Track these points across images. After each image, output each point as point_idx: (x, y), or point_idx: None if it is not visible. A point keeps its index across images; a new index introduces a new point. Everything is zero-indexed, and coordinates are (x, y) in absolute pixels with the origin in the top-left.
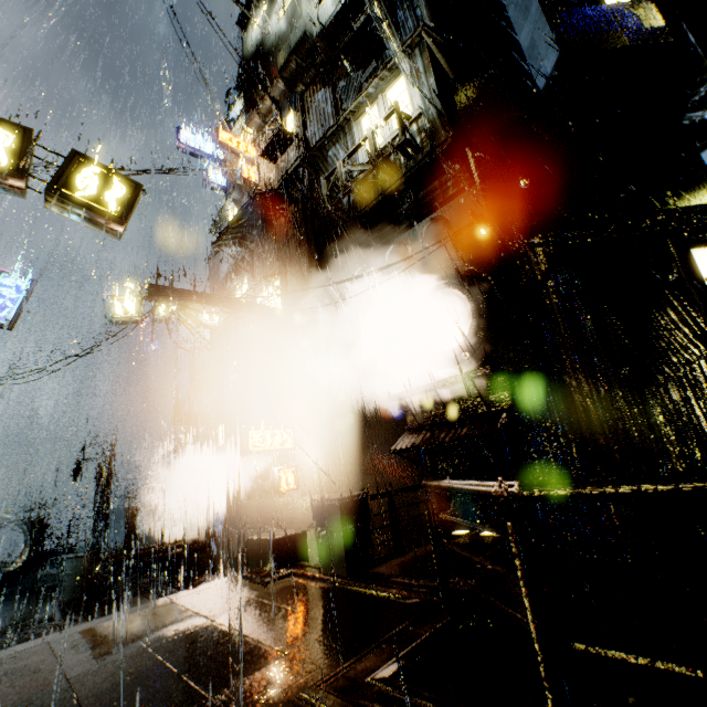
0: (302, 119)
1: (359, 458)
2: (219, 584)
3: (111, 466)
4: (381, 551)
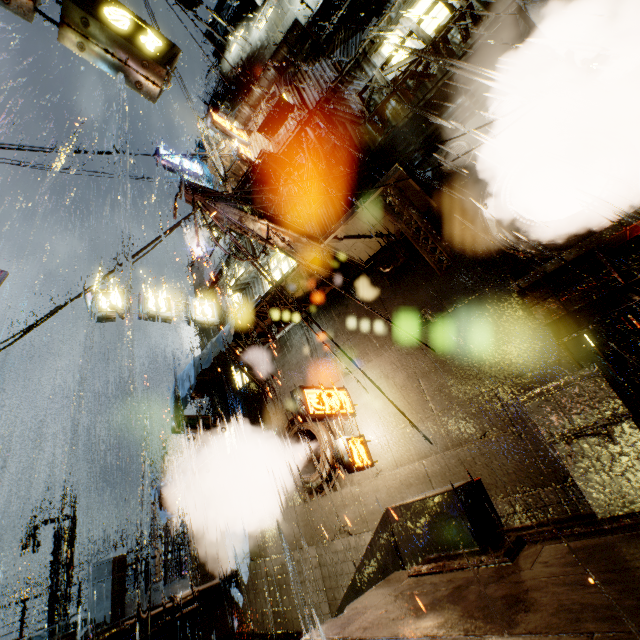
0: (297, 93)
1: (464, 395)
2: (396, 591)
3: (74, 526)
4: (554, 514)
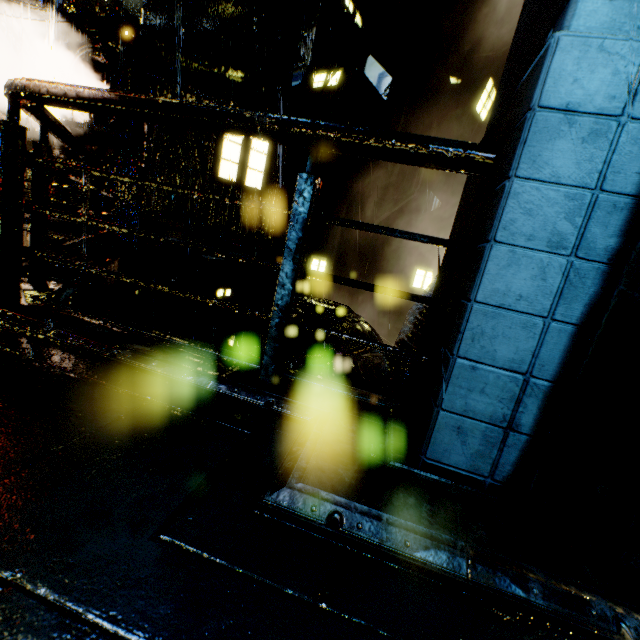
0: None
1: None
2: None
3: None
4: None
